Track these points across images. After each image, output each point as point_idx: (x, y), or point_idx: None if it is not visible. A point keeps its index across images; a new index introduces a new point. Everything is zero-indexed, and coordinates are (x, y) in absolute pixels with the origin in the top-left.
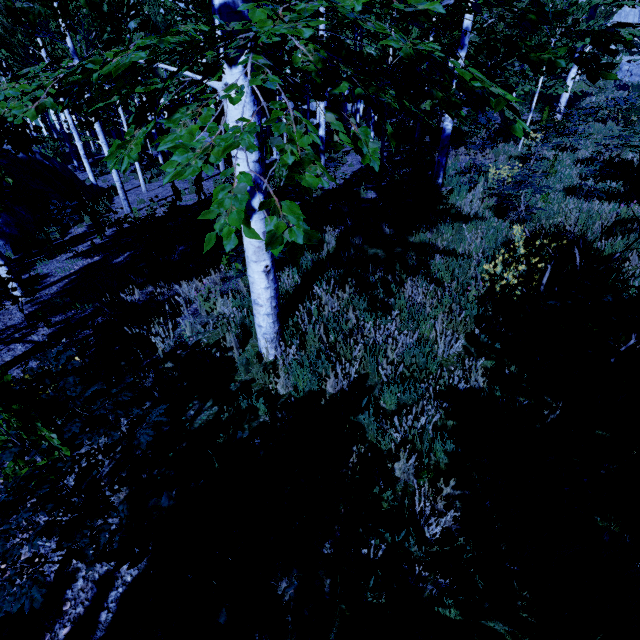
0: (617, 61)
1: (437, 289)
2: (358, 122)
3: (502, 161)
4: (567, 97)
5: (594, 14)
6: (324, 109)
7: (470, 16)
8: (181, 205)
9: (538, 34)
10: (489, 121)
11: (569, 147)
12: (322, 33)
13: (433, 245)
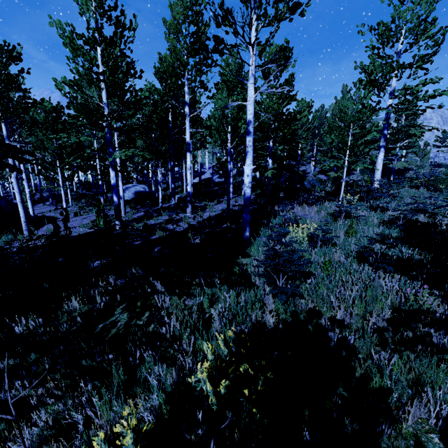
0: (427, 150)
1: (58, 446)
2: (231, 182)
3: (323, 215)
4: (380, 171)
5: (388, 120)
6: (190, 174)
7: (251, 113)
8: (68, 235)
9: (335, 129)
10: (313, 185)
11: (378, 208)
12: (188, 129)
13: (168, 322)
